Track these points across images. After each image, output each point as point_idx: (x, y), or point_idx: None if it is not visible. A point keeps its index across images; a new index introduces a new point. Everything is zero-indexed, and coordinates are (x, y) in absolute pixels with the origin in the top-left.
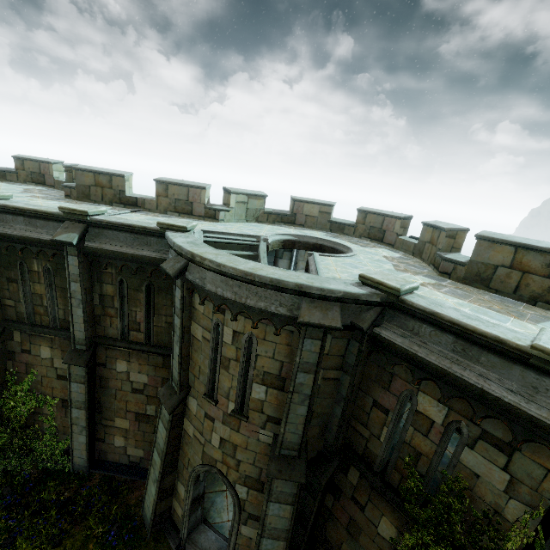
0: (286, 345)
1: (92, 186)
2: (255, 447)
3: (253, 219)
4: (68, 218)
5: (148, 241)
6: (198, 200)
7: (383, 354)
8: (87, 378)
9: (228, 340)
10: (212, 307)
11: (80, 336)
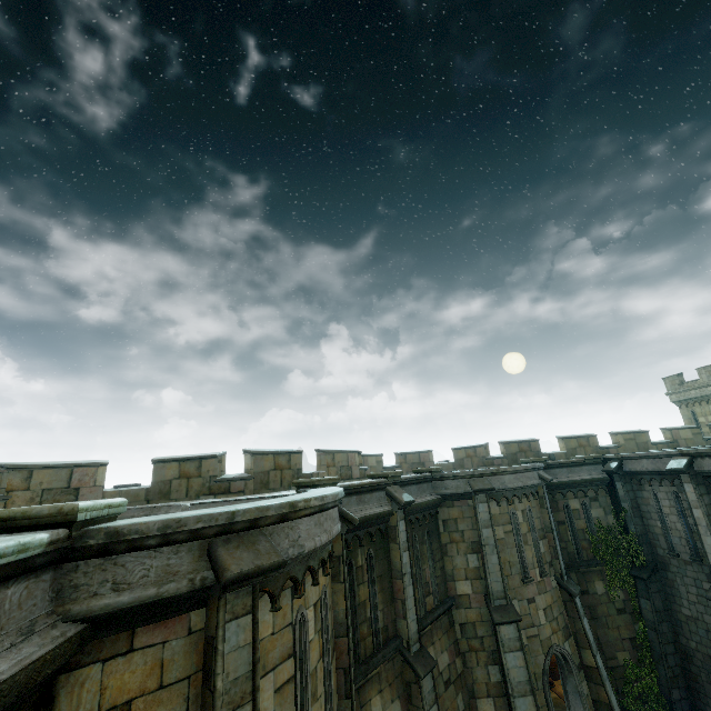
0: (537, 505)
1: (271, 470)
2: (555, 596)
3: None
4: (389, 483)
5: (424, 488)
6: (354, 463)
7: (550, 493)
8: (436, 688)
9: (521, 520)
10: (506, 503)
11: (414, 628)
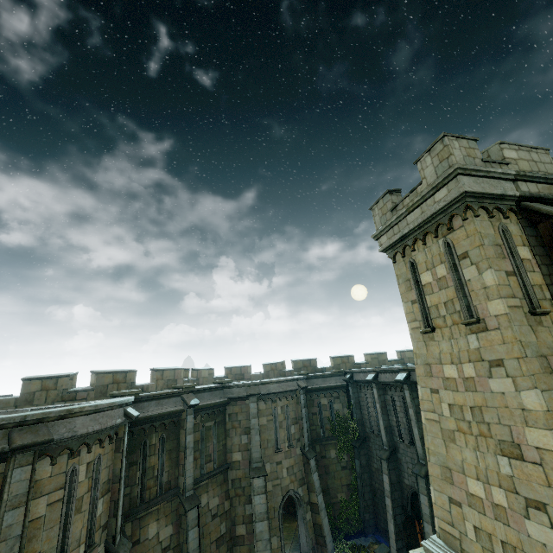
0: (294, 403)
1: (110, 384)
2: (297, 459)
3: None
4: (184, 392)
5: (216, 394)
6: (180, 377)
7: (309, 394)
8: (199, 517)
9: (280, 413)
10: (270, 402)
11: (189, 482)
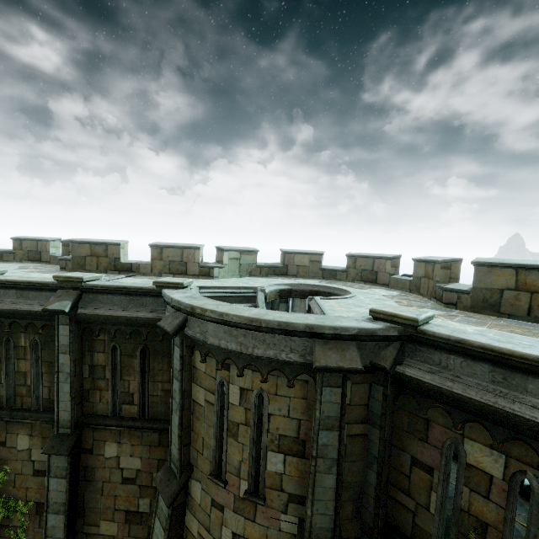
0: (301, 398)
1: (88, 256)
2: None
3: (247, 274)
4: (62, 286)
5: (143, 302)
6: (192, 260)
7: (412, 397)
8: (69, 470)
9: (235, 401)
10: (215, 363)
11: (65, 417)
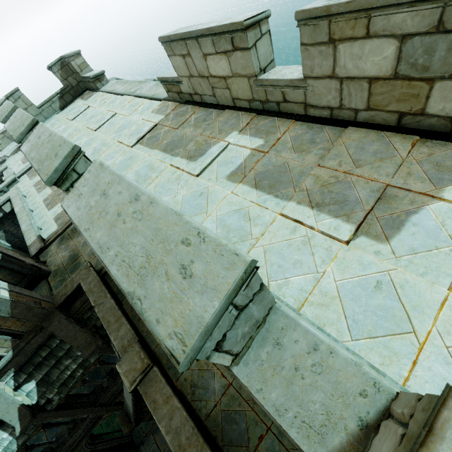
0: None
1: None
2: None
3: None
4: None
5: None
6: None
7: None
8: None
9: None
10: None
11: None
